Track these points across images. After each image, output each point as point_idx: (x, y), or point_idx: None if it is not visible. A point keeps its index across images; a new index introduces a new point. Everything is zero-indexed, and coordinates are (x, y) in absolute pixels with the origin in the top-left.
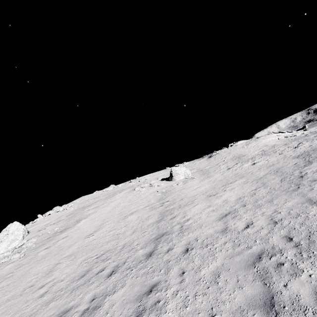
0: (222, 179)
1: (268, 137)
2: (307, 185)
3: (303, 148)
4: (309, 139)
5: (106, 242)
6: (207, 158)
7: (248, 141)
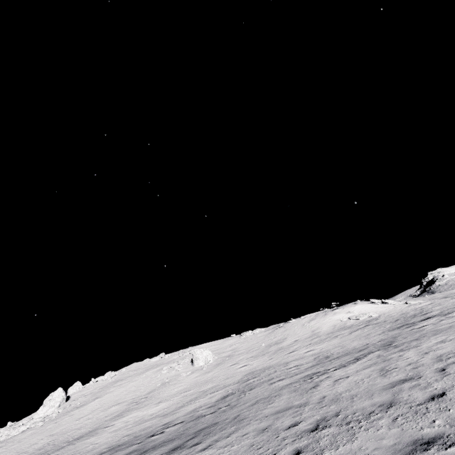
0: (199, 382)
1: (340, 313)
2: (162, 417)
3: (279, 360)
4: (323, 340)
5: (74, 429)
6: (274, 329)
7: (318, 313)
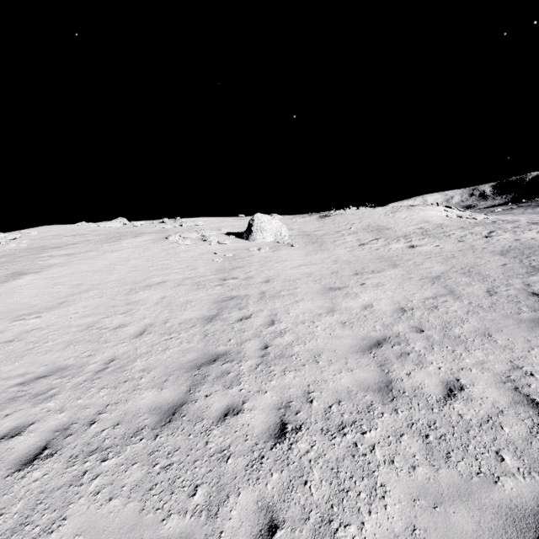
0: (353, 261)
1: (430, 210)
2: None
3: (505, 242)
4: (507, 229)
5: (65, 343)
6: (319, 217)
7: (396, 206)
